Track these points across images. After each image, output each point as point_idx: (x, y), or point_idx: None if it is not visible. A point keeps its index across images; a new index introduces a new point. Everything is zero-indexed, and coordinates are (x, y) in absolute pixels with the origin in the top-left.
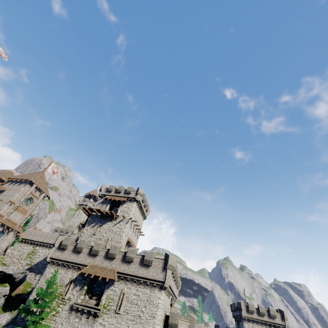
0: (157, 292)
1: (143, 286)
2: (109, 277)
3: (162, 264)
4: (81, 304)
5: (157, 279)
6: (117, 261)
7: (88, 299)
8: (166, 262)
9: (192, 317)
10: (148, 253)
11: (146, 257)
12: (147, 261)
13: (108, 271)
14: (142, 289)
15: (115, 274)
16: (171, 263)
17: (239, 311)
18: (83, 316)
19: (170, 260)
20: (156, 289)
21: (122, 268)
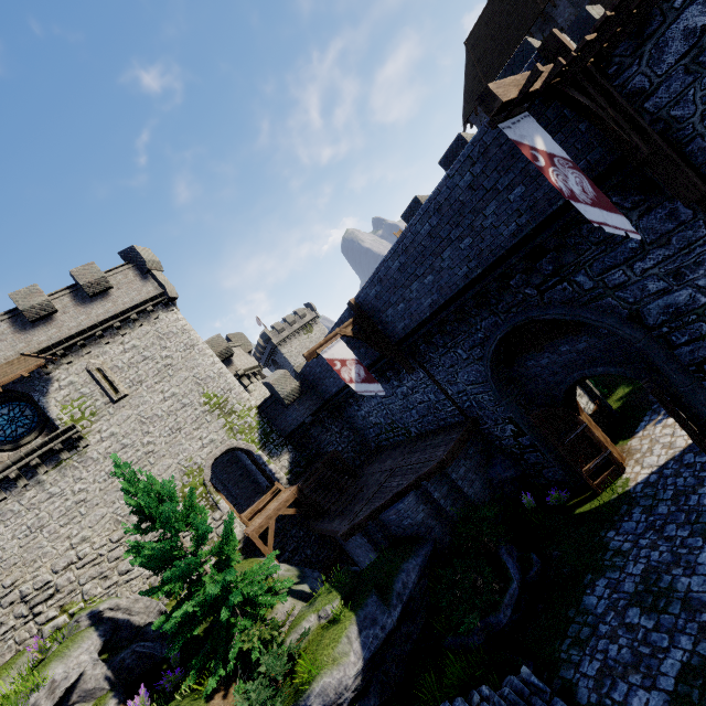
0: (166, 316)
1: (130, 330)
2: (25, 368)
3: (132, 272)
4: (5, 467)
5: (146, 298)
6: (5, 341)
7: (14, 452)
8: (137, 262)
9: (238, 334)
10: (82, 271)
11: (83, 280)
12: (92, 284)
13: (4, 369)
14: (131, 335)
15: (35, 356)
16: (150, 257)
17: (269, 343)
18: (42, 472)
19: (144, 253)
20: (158, 315)
21: (42, 340)
